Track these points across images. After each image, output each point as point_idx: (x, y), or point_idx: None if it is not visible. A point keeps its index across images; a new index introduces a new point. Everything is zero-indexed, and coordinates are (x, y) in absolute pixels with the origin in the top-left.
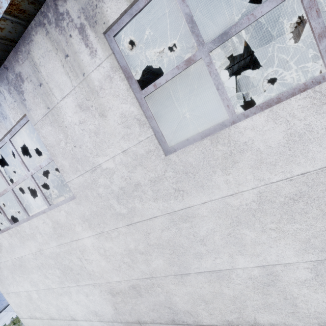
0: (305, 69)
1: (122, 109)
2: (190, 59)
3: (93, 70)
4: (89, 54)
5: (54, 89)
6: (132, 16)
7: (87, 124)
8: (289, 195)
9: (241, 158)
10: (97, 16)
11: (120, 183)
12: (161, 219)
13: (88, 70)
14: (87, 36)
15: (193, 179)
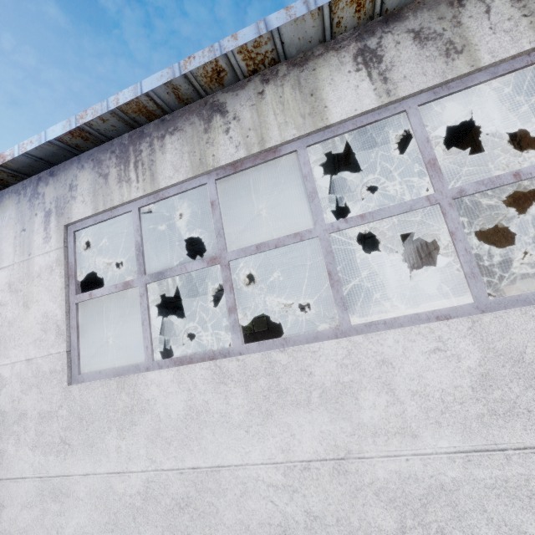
0: (421, 296)
1: (48, 307)
2: (128, 283)
3: (40, 254)
4: (44, 238)
5: None
6: (96, 222)
7: (7, 309)
8: (177, 498)
9: (140, 420)
10: (66, 209)
11: (6, 404)
12: (29, 484)
13: (36, 252)
14: (50, 222)
15: (86, 431)
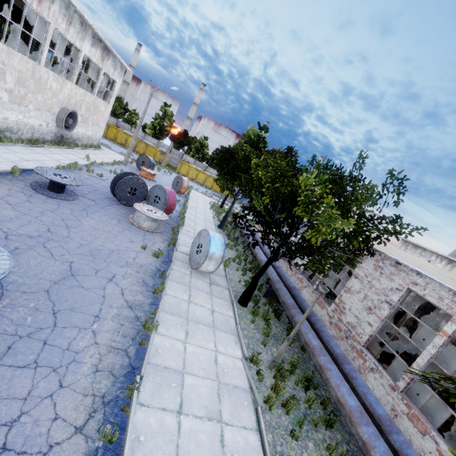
0: None
1: None
2: None
3: None
4: None
5: (453, 270)
6: None
7: None
8: None
9: None
10: None
11: None
12: None
13: None
14: None
15: None
